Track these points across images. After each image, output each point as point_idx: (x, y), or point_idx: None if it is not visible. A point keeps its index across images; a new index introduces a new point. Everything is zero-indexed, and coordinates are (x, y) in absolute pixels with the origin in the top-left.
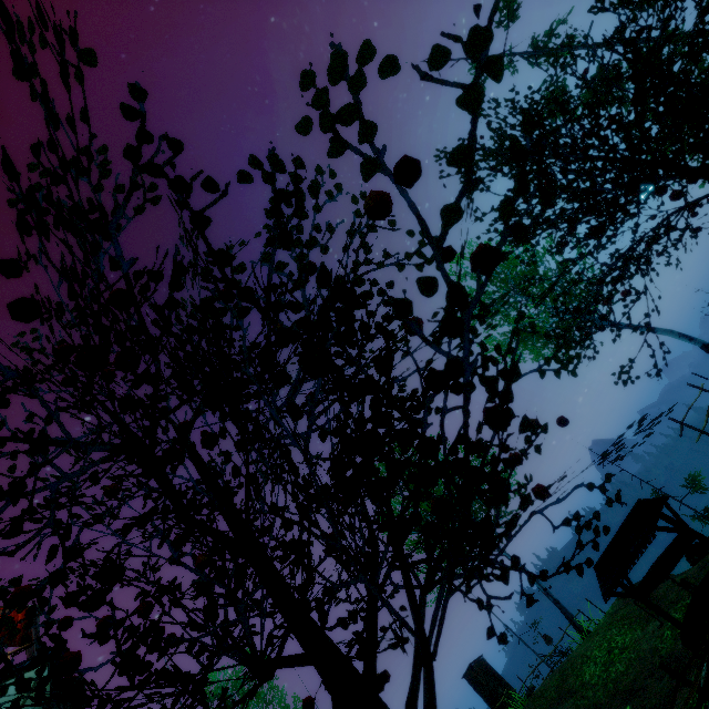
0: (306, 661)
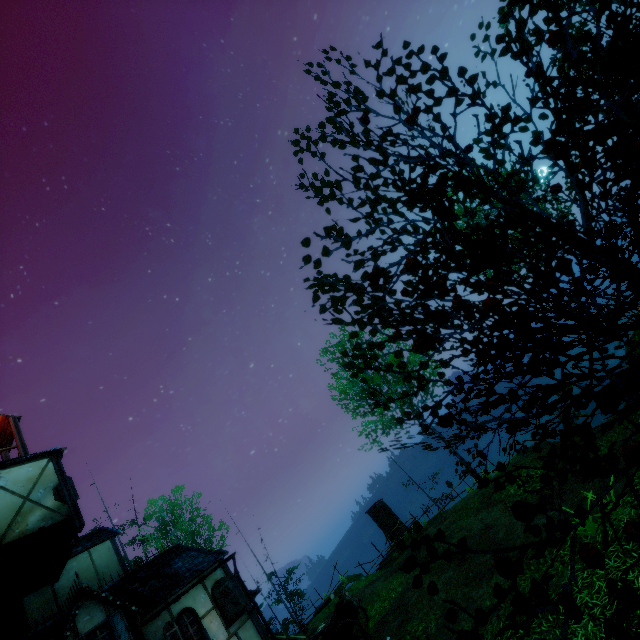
0: None
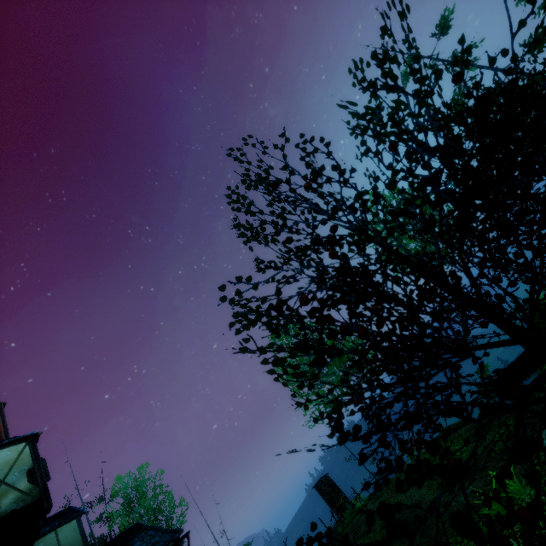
0: (508, 342)
